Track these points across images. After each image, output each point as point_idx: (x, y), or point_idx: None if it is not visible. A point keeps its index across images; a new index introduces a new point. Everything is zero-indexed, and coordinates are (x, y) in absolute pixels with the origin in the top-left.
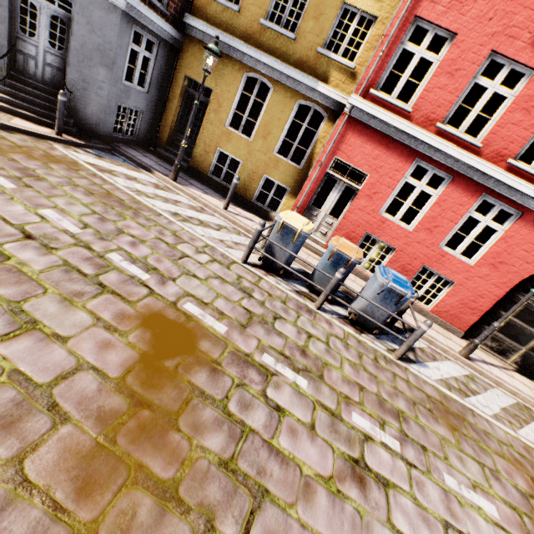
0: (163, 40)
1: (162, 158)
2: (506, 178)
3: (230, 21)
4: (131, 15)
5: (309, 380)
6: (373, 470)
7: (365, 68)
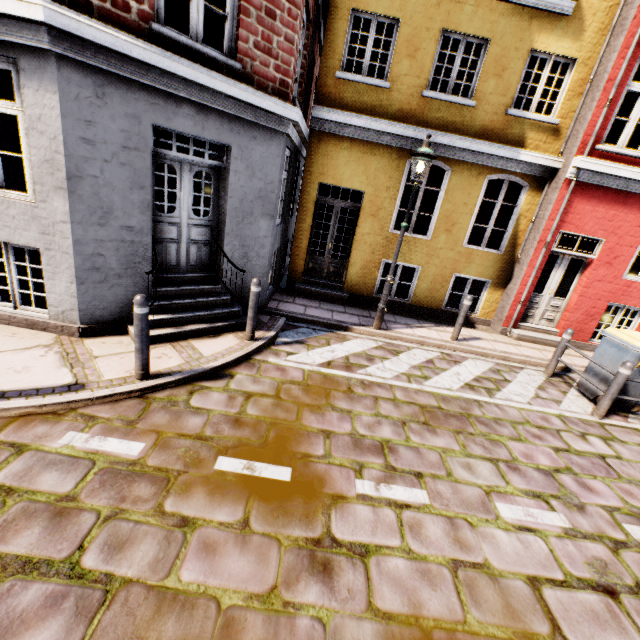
0: (293, 149)
1: (310, 297)
2: None
3: (377, 101)
4: (288, 135)
5: None
6: None
7: (572, 120)
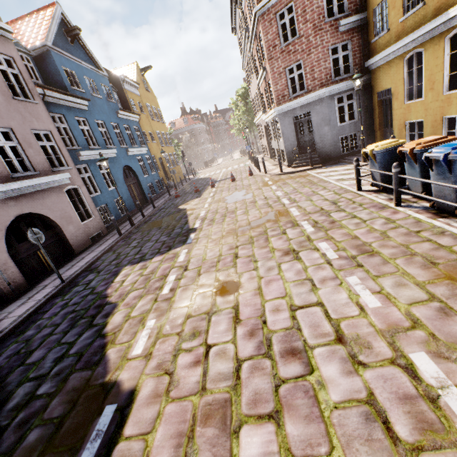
0: (357, 88)
1: None
2: None
3: (386, 40)
4: (331, 95)
5: (316, 230)
6: (298, 255)
7: None
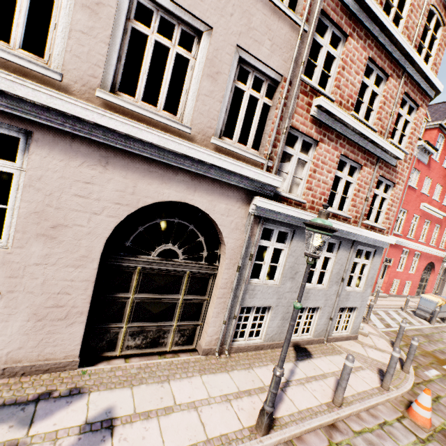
0: None
1: None
2: (421, 246)
3: None
4: None
5: None
6: None
7: None
